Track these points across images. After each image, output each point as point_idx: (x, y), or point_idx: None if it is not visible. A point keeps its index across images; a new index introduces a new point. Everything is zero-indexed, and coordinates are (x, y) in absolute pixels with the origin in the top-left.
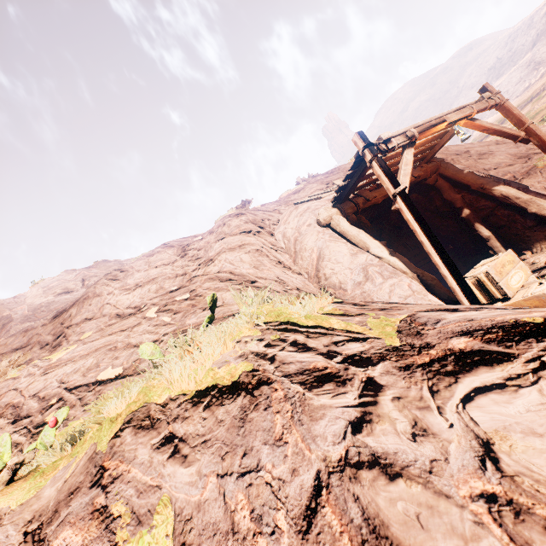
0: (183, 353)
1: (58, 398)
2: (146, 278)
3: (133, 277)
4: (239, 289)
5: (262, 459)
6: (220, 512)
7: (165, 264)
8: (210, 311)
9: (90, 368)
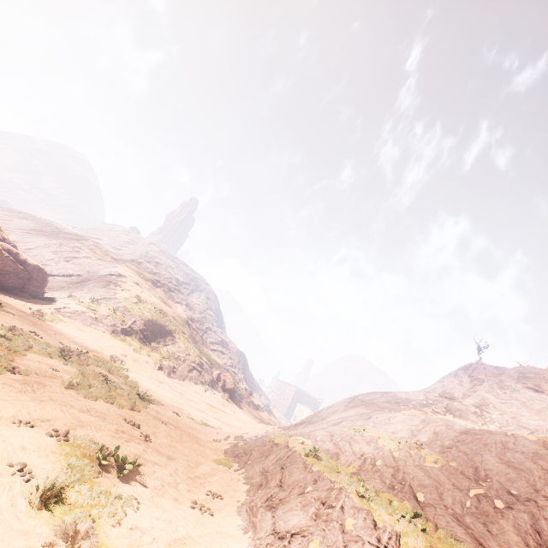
0: (390, 512)
1: (404, 483)
2: (518, 463)
3: (513, 453)
4: (525, 543)
5: (363, 530)
6: (357, 526)
7: (541, 467)
8: (481, 527)
9: (422, 485)
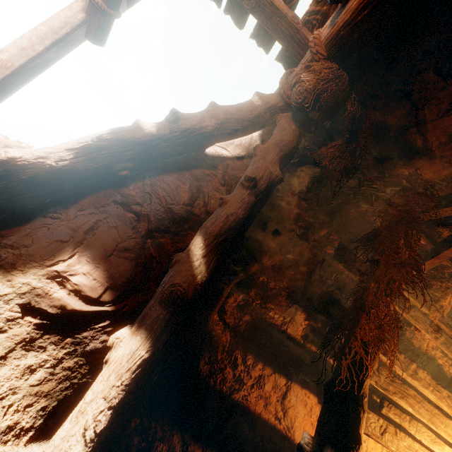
0: None
1: None
2: None
3: None
4: None
5: None
6: None
7: None
8: None
9: None
